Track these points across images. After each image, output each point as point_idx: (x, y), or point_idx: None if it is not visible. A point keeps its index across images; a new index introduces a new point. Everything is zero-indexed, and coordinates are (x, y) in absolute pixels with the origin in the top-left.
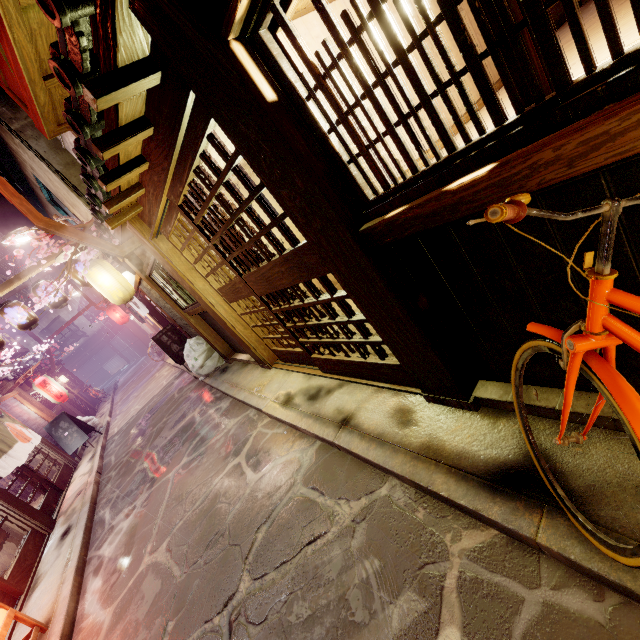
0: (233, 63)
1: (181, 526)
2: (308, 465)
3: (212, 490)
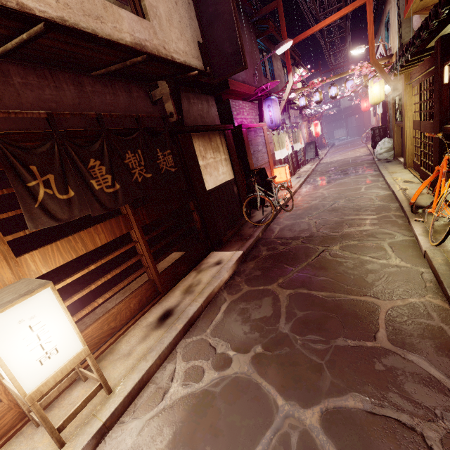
0: (441, 72)
1: (333, 190)
2: (381, 195)
3: (348, 188)
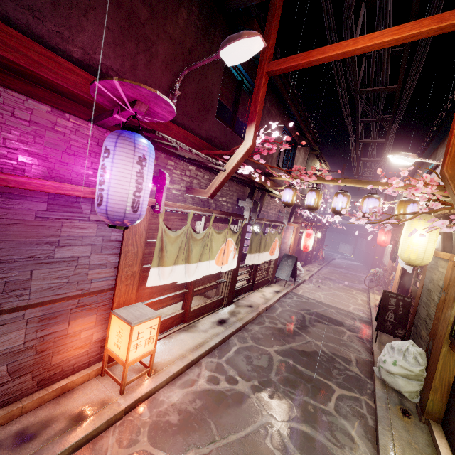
0: None
1: None
2: None
3: None
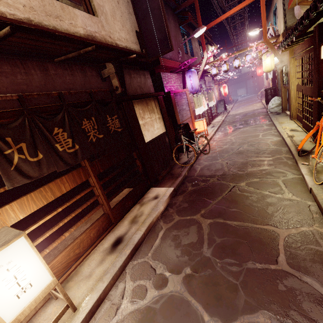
0: (318, 50)
1: (239, 136)
2: (274, 140)
3: (249, 135)
